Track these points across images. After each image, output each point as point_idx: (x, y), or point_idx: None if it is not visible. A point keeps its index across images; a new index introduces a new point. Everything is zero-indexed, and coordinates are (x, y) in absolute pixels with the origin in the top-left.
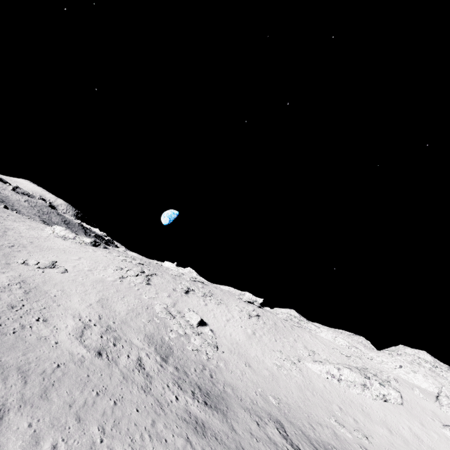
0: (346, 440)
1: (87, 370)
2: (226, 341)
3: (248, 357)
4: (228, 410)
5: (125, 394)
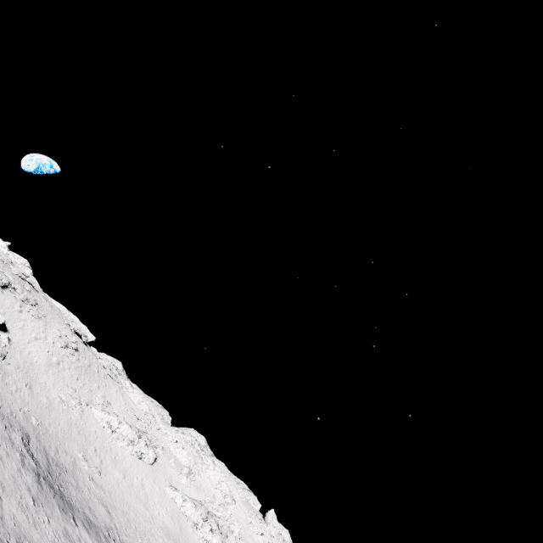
0: (81, 469)
1: None
2: (20, 356)
3: (35, 380)
4: None
5: None
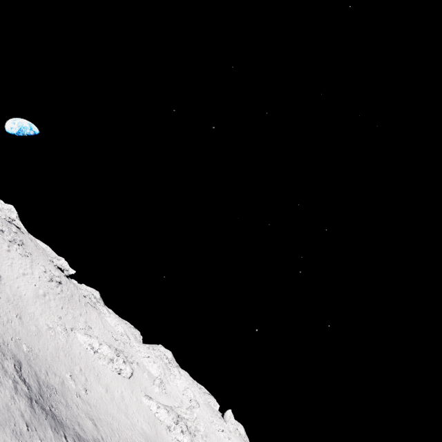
0: (69, 388)
1: None
2: (10, 291)
3: (24, 311)
4: None
5: None
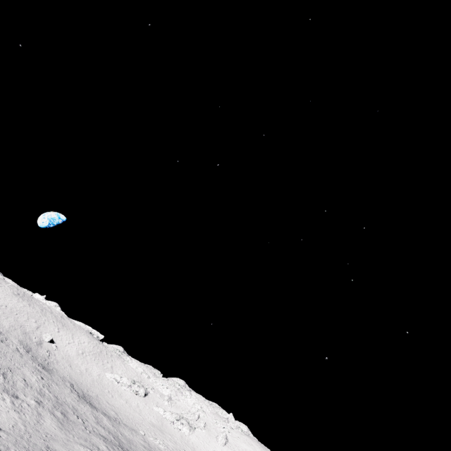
0: (101, 398)
1: (1, 345)
2: (63, 353)
3: (72, 363)
4: (52, 373)
5: (15, 355)
